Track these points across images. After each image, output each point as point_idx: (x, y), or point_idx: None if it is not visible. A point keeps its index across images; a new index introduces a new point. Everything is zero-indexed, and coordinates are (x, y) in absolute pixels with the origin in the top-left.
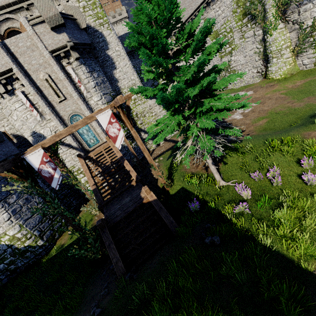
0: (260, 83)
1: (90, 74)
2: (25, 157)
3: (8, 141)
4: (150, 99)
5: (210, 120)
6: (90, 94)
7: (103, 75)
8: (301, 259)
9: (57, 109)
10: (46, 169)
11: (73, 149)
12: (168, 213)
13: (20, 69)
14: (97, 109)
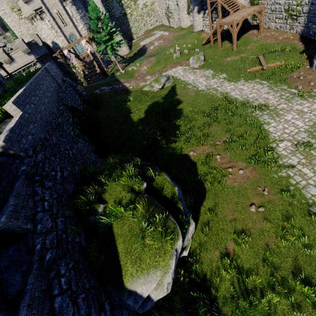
0: (175, 27)
1: (77, 11)
2: (63, 51)
3: (43, 45)
4: (119, 25)
5: (108, 48)
6: (78, 23)
7: (84, 11)
8: (119, 79)
9: (63, 30)
10: (68, 56)
11: (72, 54)
12: (102, 75)
13: (46, 7)
14: (82, 33)
